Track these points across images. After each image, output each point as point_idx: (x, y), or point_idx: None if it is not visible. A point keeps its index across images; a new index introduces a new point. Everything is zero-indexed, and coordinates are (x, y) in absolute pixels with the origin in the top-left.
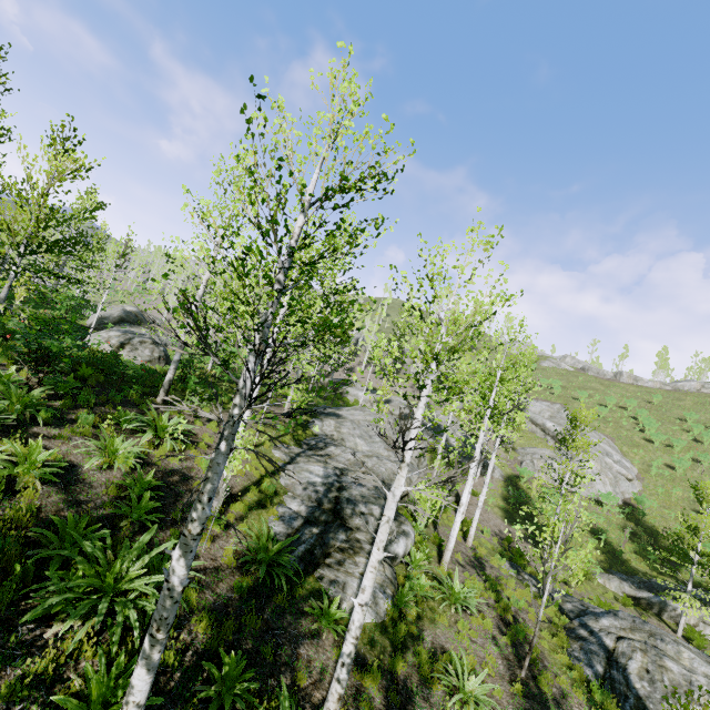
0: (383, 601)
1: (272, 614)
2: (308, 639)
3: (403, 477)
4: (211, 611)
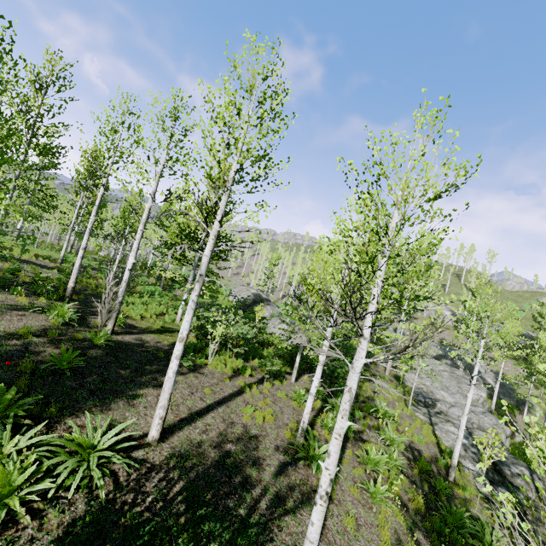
0: None
1: None
2: None
3: None
4: None
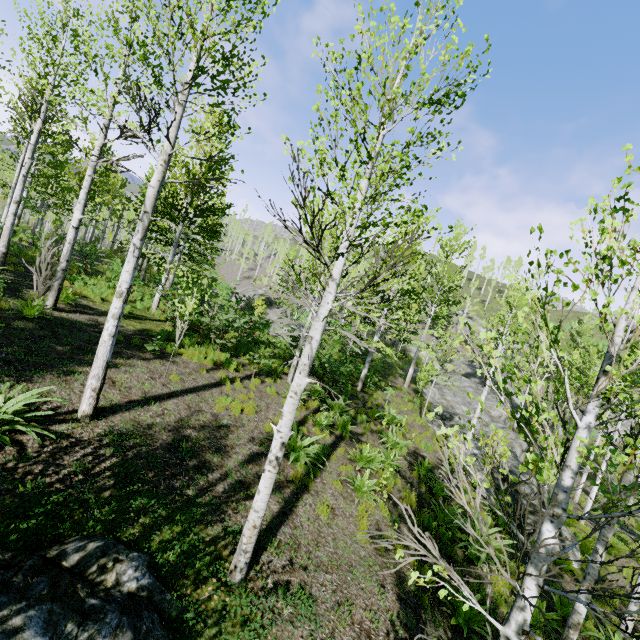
0: (577, 553)
1: None
2: (560, 578)
3: None
4: (511, 558)
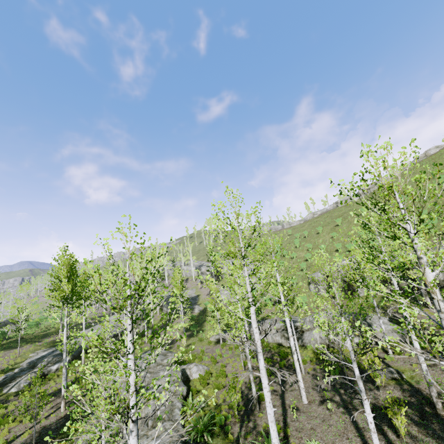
0: (23, 384)
1: None
2: None
3: None
4: None
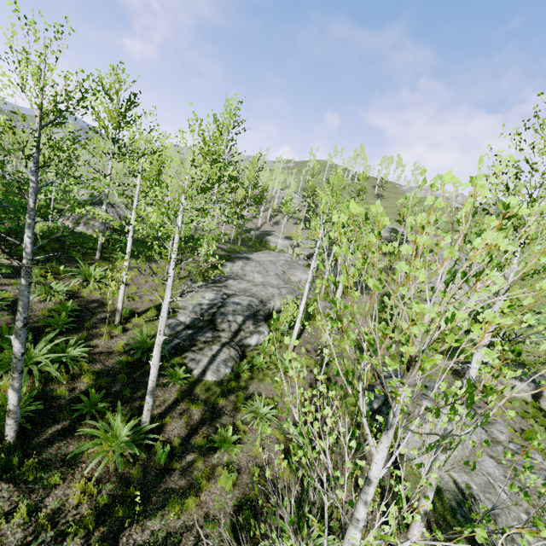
0: (224, 369)
1: (140, 375)
2: (161, 387)
3: (168, 294)
4: (97, 373)
